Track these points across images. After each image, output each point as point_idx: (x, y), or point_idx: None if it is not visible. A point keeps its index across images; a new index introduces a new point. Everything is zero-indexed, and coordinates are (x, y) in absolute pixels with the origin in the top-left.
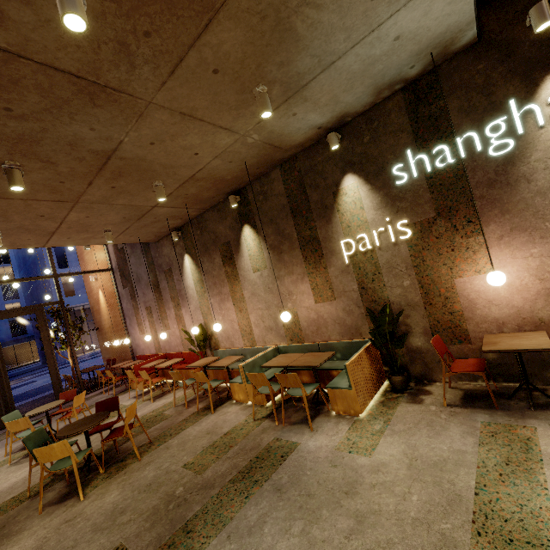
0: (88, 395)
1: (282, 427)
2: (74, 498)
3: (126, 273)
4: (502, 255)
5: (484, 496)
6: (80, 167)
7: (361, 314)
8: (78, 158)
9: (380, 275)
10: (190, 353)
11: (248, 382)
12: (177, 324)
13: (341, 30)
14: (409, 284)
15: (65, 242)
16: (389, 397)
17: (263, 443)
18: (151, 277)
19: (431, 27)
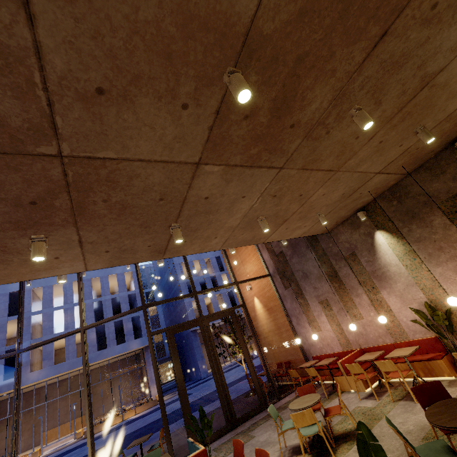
0: (285, 399)
1: None
2: None
3: (288, 274)
4: None
5: None
6: (390, 108)
7: None
8: (402, 92)
9: None
10: (410, 342)
11: None
12: (375, 310)
13: None
14: None
15: (279, 235)
16: None
17: None
18: (324, 268)
19: None
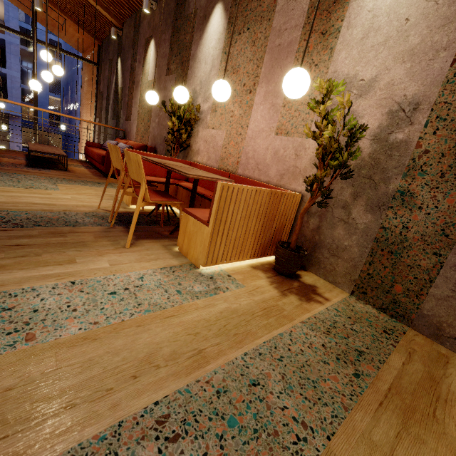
0: None
1: None
2: None
3: None
4: None
5: None
6: None
7: None
8: None
9: None
10: None
11: None
12: None
13: None
14: None
15: None
16: None
17: None
18: None
19: None
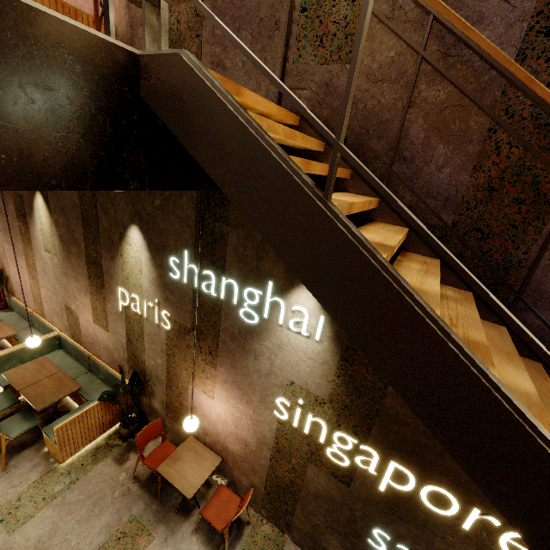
0: None
1: None
2: None
3: None
4: (222, 393)
5: None
6: None
7: (125, 357)
8: None
9: (143, 340)
10: None
11: None
12: None
13: None
14: (161, 364)
15: None
16: (110, 443)
17: None
18: None
19: None
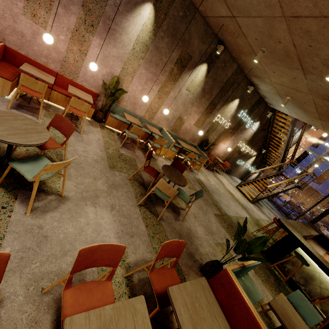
0: None
1: (190, 172)
2: (180, 210)
3: None
4: (228, 143)
5: (225, 188)
6: (310, 61)
7: (200, 137)
8: (315, 68)
9: (214, 131)
10: (76, 84)
11: (171, 150)
12: (70, 39)
13: (292, 108)
14: (215, 138)
15: None
16: None
17: (194, 178)
18: None
19: (279, 108)
